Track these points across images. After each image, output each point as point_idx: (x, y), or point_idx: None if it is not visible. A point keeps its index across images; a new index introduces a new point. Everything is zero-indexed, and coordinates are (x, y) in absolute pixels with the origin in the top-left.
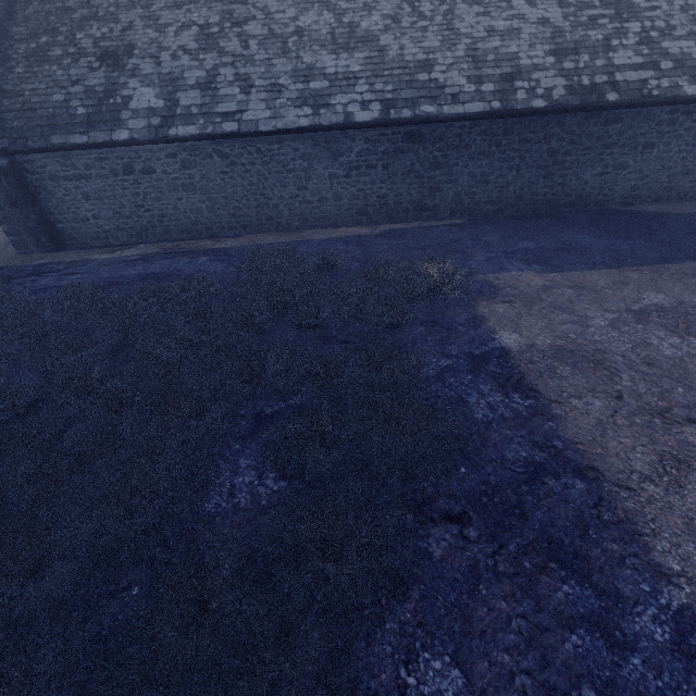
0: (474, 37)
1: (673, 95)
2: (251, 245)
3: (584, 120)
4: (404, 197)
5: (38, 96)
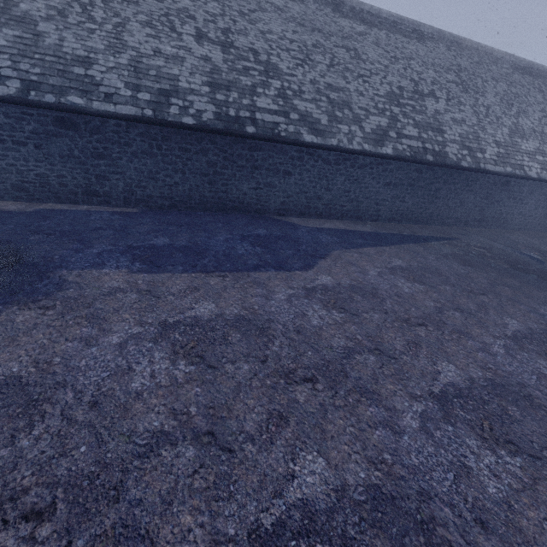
0: (141, 52)
1: (296, 138)
2: None
3: (233, 143)
4: (68, 179)
5: None
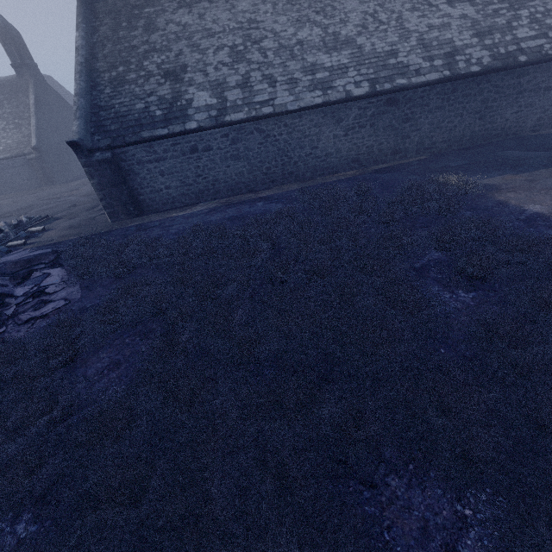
0: (420, 32)
1: None
2: (285, 191)
3: (504, 76)
4: (384, 145)
5: (125, 107)
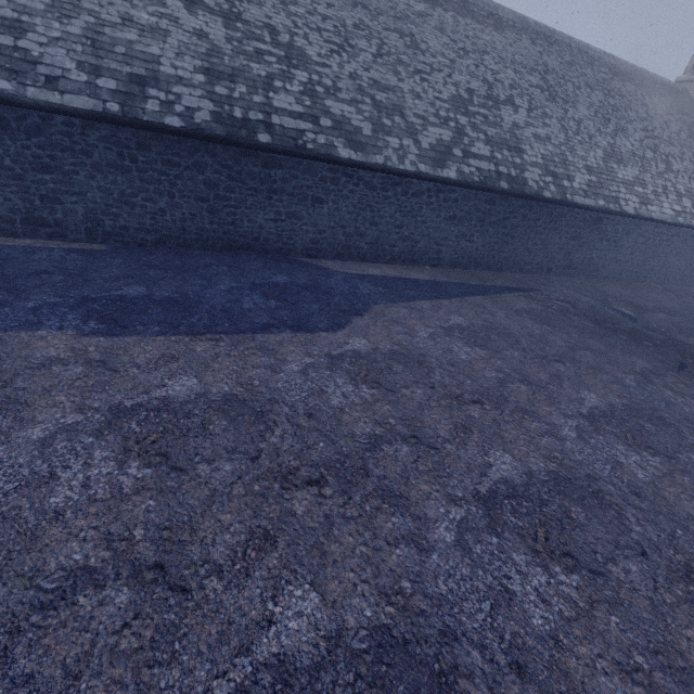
0: (102, 18)
1: (327, 153)
2: None
3: (240, 156)
4: None
5: None
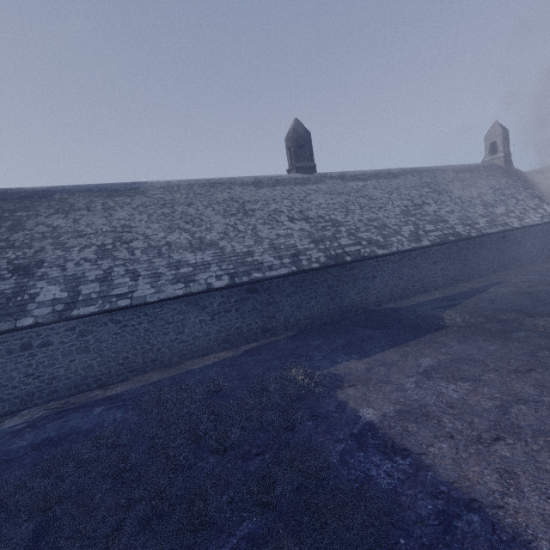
0: (271, 238)
1: (374, 254)
2: (141, 385)
3: (340, 269)
4: (252, 325)
5: None
